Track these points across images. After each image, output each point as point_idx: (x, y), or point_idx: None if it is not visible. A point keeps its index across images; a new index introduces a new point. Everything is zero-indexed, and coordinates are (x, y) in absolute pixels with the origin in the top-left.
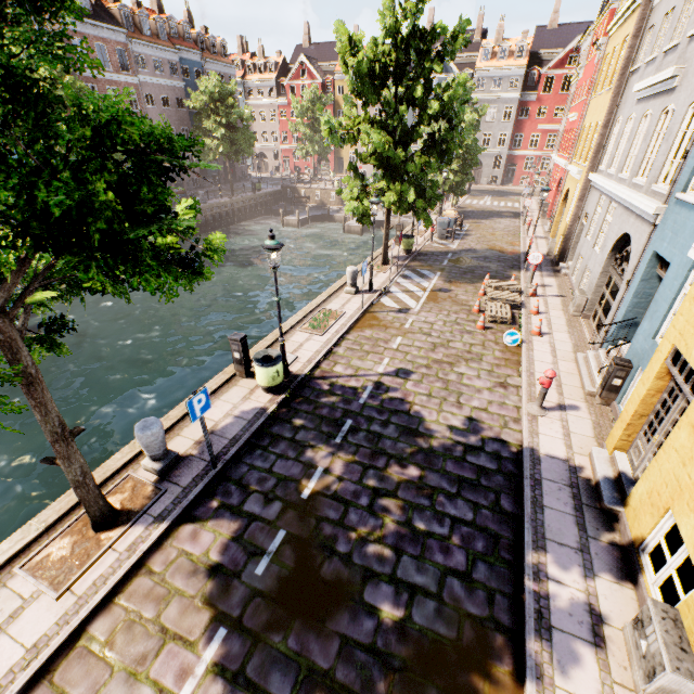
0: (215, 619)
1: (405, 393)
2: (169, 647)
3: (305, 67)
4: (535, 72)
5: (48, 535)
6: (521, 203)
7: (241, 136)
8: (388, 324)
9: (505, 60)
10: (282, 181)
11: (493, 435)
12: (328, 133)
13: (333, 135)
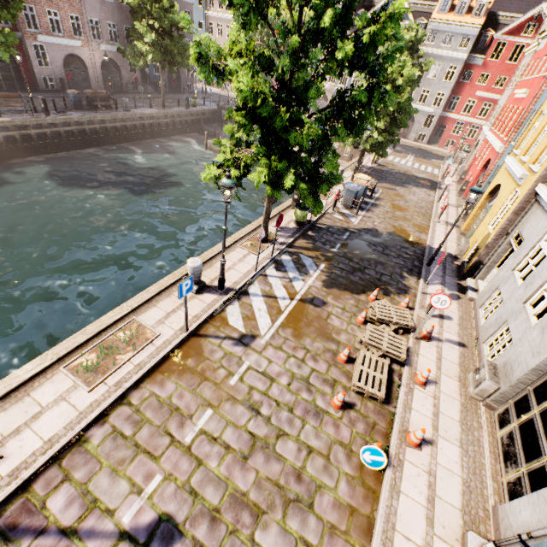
0: None
1: None
2: None
3: None
4: (488, 34)
5: None
6: (441, 170)
7: (175, 45)
8: (209, 371)
9: (462, 15)
10: (219, 101)
11: None
12: (196, 61)
13: (205, 64)
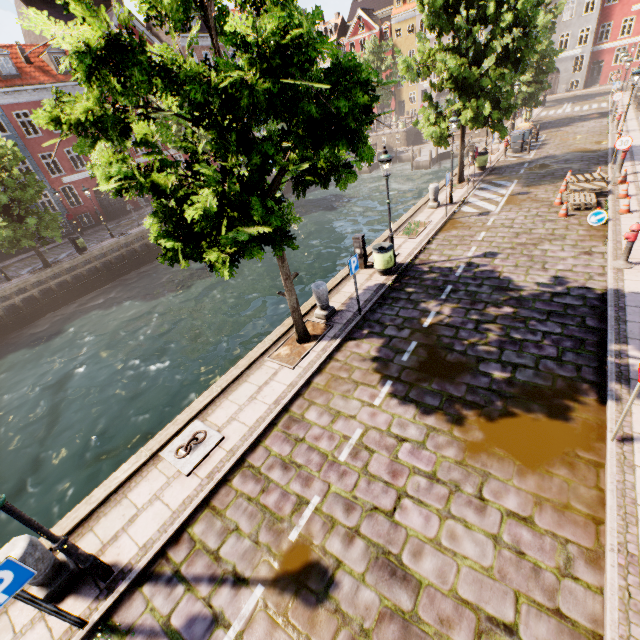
0: (383, 378)
1: (493, 266)
2: (361, 387)
3: (362, 21)
4: None
5: (274, 346)
6: (609, 102)
7: None
8: (471, 225)
9: None
10: None
11: (578, 285)
12: (405, 72)
13: (409, 72)
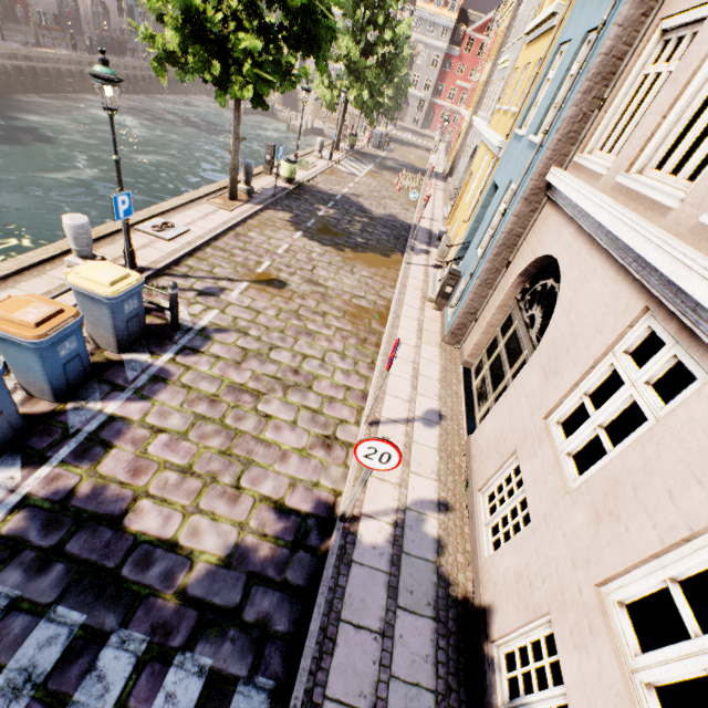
0: (297, 230)
1: (358, 201)
2: (283, 230)
3: None
4: (461, 29)
5: (208, 197)
6: (433, 144)
7: None
8: (345, 178)
9: (441, 8)
10: None
11: (400, 220)
12: None
13: None
